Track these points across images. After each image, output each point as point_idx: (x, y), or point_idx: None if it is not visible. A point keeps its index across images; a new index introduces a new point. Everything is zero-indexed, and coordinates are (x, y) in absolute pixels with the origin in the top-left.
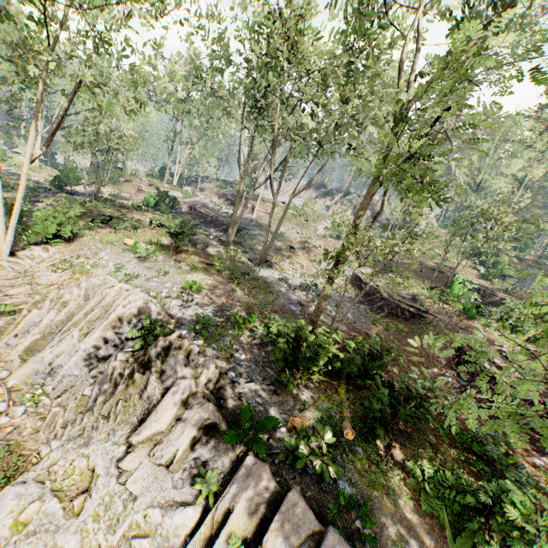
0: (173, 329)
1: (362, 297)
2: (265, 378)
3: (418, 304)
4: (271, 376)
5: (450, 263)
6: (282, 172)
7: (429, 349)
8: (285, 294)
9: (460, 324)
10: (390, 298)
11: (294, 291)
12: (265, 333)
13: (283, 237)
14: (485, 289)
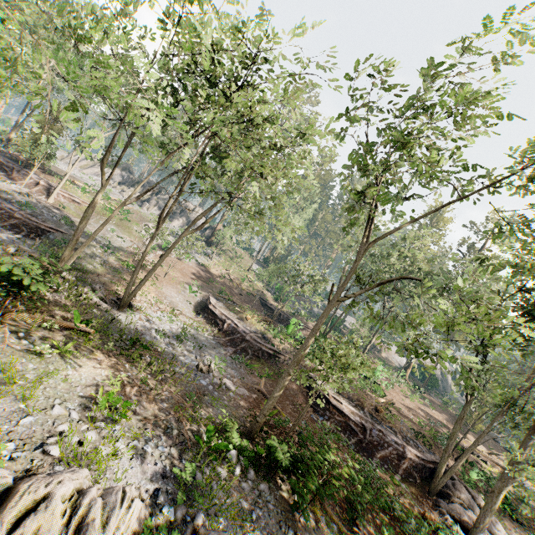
0: (151, 515)
1: (222, 335)
2: (279, 523)
3: (271, 344)
4: (278, 513)
5: (255, 285)
6: (174, 203)
7: (292, 390)
8: (181, 360)
9: (301, 362)
10: (253, 341)
11: (180, 348)
12: (237, 451)
13: (112, 248)
14: (283, 314)
